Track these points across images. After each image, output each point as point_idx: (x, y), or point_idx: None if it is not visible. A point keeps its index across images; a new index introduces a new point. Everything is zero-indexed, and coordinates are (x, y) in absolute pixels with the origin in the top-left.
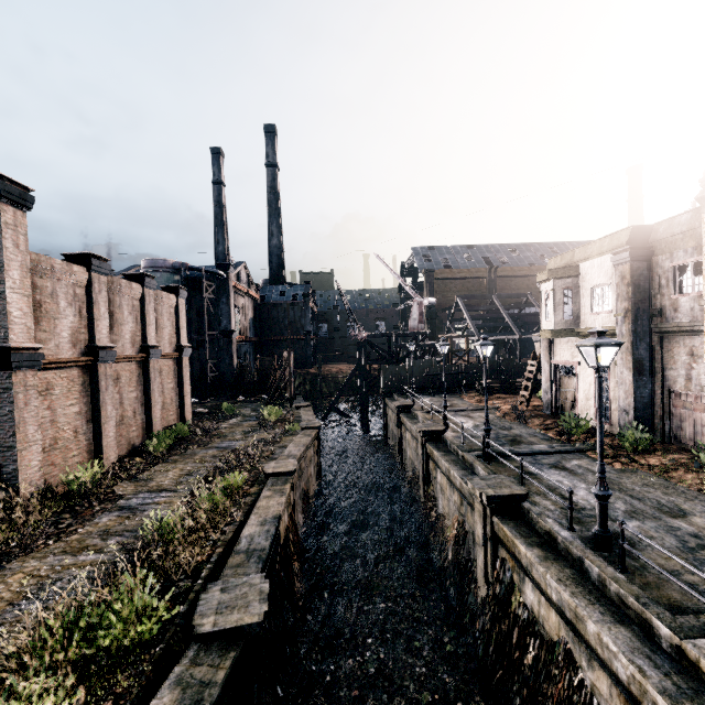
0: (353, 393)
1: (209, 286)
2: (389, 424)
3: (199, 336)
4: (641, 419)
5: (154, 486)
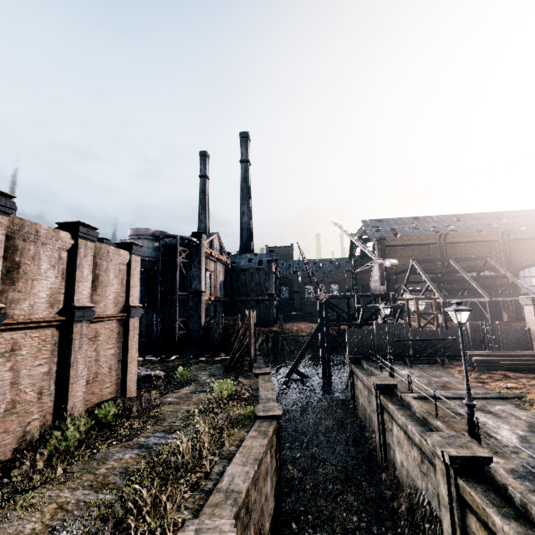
0: (312, 352)
1: (184, 252)
2: (358, 397)
3: (173, 296)
4: None
5: None
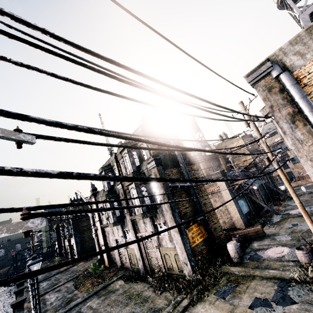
0: None
1: None
2: None
3: None
4: (60, 255)
5: None
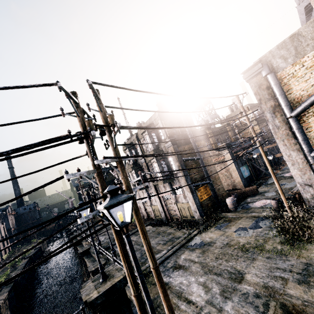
0: None
1: None
2: None
3: None
4: None
5: (17, 255)
